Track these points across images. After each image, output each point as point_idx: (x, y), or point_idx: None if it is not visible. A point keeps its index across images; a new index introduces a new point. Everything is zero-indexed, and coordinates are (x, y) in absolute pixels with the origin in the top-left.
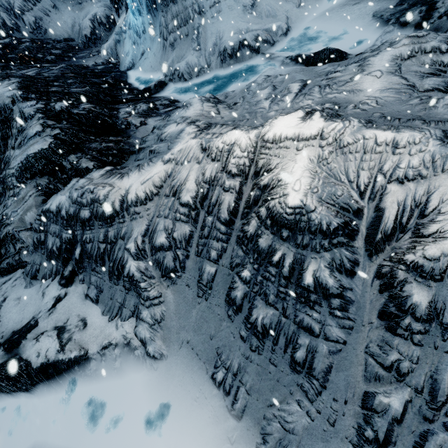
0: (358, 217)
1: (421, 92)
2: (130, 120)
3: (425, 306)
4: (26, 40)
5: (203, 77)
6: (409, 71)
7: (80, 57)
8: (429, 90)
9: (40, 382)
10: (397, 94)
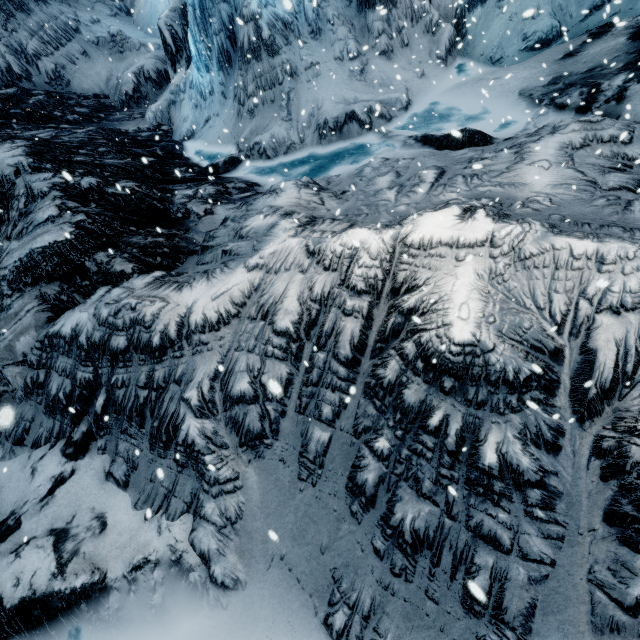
0: (557, 361)
1: (605, 191)
2: (190, 207)
3: None
4: (39, 93)
5: (293, 155)
6: (585, 163)
7: (115, 119)
8: (615, 189)
9: (15, 634)
10: (575, 192)
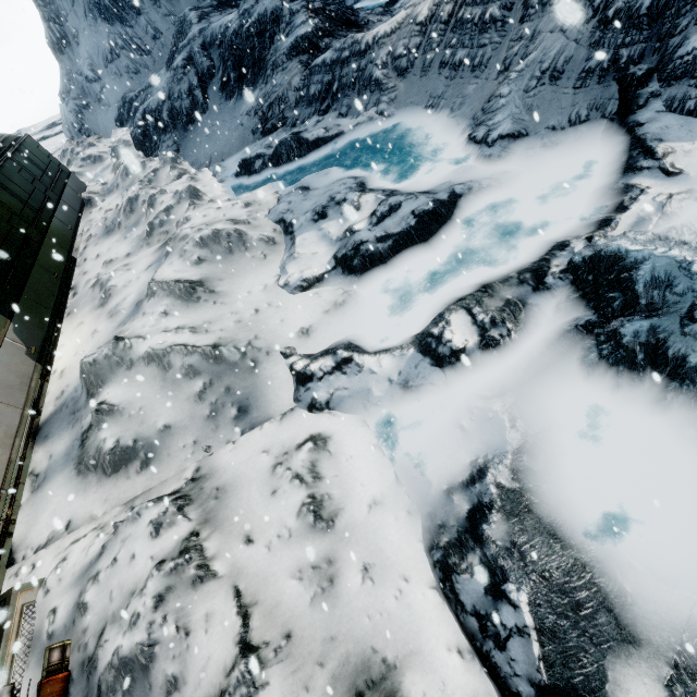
0: None
1: None
2: (369, 18)
3: (537, 0)
4: None
5: None
6: None
7: None
8: None
9: (313, 151)
10: None
